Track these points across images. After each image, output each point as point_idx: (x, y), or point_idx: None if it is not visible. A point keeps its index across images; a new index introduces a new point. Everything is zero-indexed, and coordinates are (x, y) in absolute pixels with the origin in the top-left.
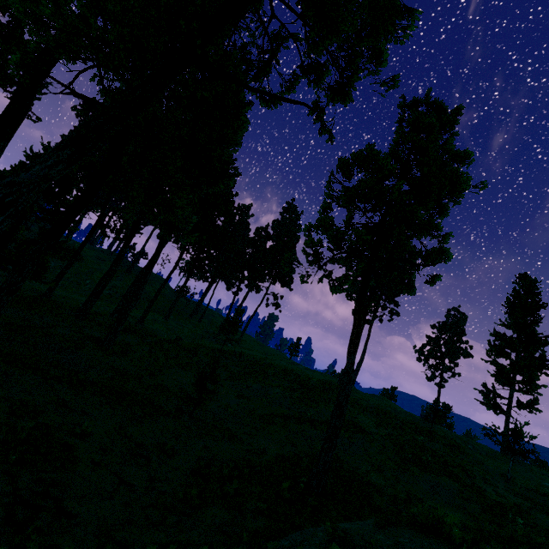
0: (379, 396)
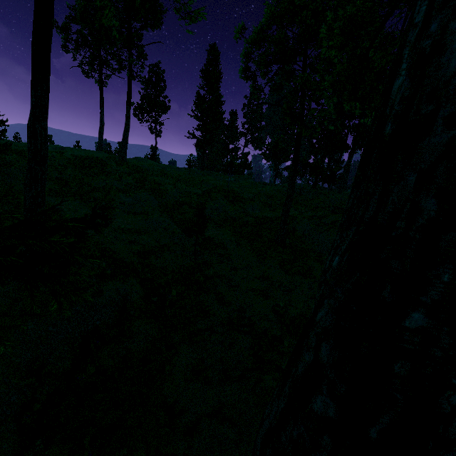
0: (142, 159)
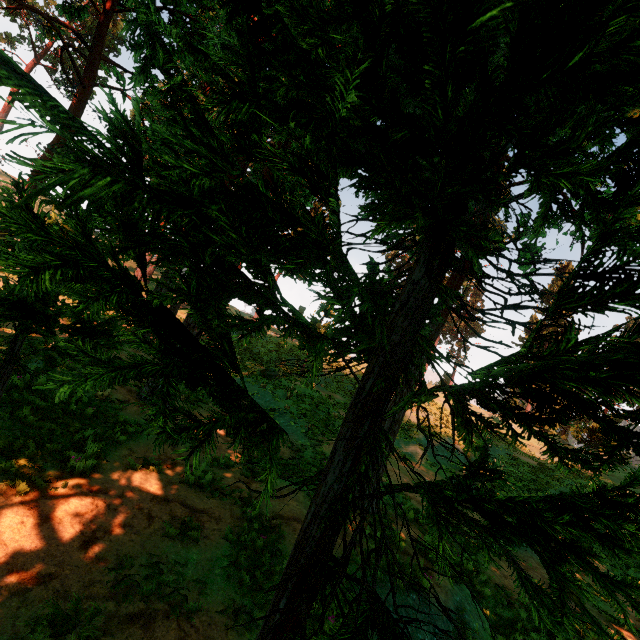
0: None
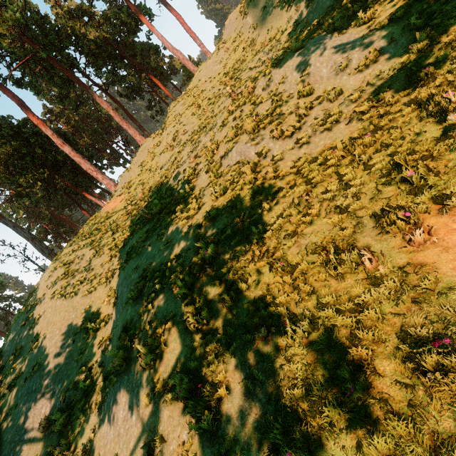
0: None
